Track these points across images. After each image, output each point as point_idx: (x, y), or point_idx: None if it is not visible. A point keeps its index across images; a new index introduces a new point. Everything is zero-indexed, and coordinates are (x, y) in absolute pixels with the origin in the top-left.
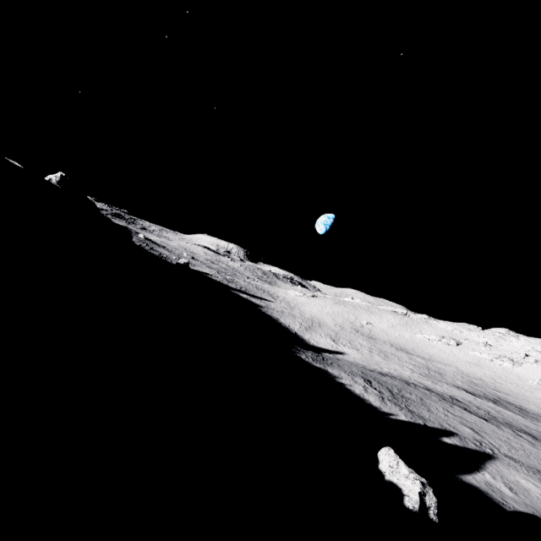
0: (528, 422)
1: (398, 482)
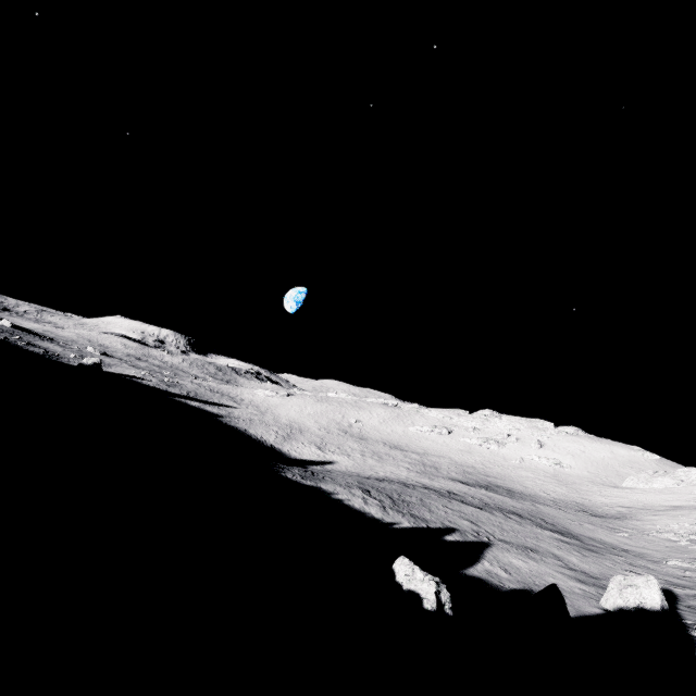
0: (515, 502)
1: (416, 588)
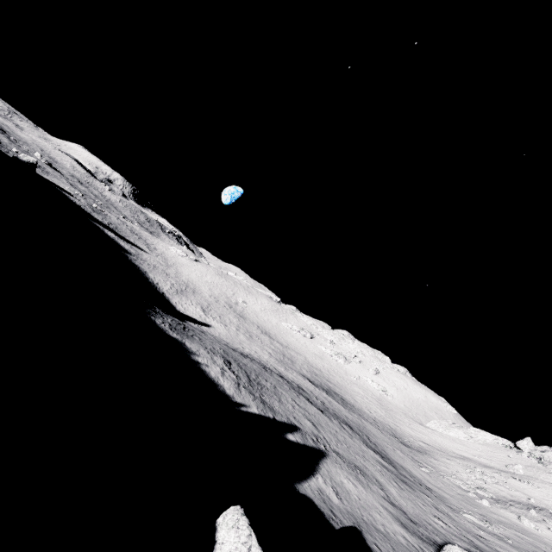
0: (347, 412)
1: None
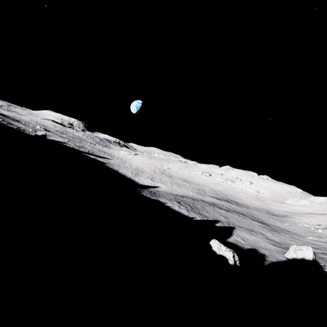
0: (240, 208)
1: (223, 254)
